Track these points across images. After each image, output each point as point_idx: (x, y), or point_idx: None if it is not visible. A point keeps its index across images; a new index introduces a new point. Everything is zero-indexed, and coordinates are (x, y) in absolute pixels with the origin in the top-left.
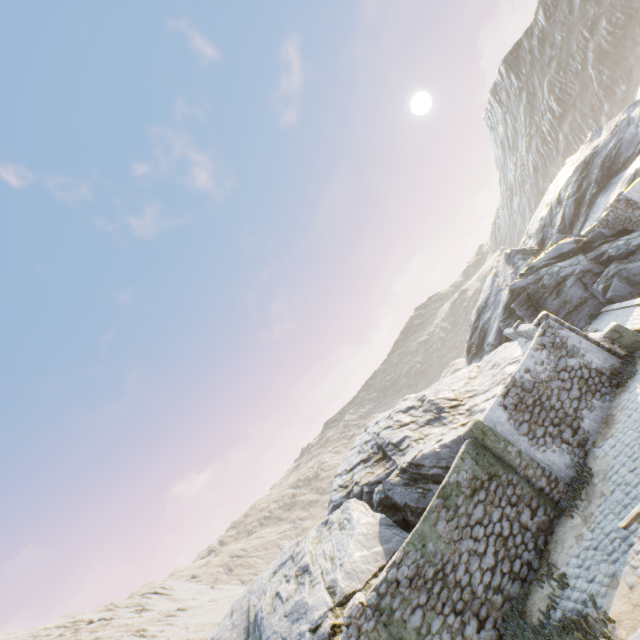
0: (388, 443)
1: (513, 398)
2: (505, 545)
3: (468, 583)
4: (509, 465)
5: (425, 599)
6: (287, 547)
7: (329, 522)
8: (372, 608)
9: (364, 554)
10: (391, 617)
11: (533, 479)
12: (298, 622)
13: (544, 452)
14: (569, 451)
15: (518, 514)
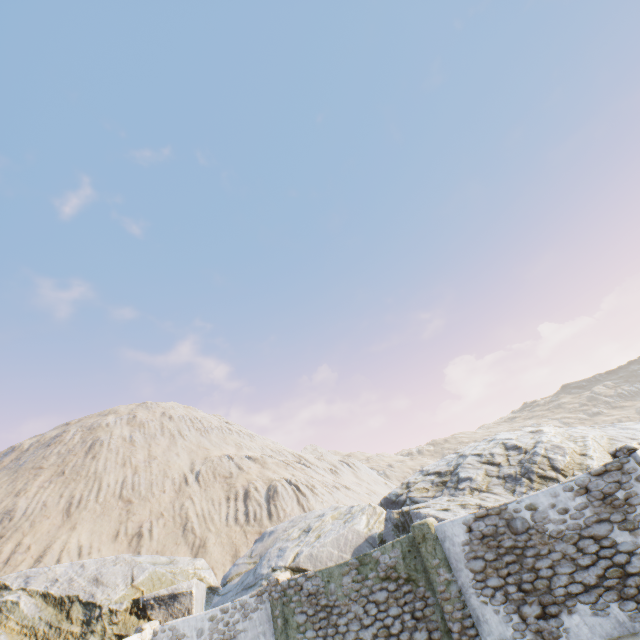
0: (456, 473)
1: (487, 526)
2: (386, 638)
3: (343, 633)
4: (432, 584)
5: (311, 613)
6: (333, 505)
7: (350, 510)
8: (282, 587)
9: (333, 552)
10: (289, 603)
11: (446, 615)
12: (276, 558)
13: (483, 603)
14: (518, 627)
15: (414, 628)
